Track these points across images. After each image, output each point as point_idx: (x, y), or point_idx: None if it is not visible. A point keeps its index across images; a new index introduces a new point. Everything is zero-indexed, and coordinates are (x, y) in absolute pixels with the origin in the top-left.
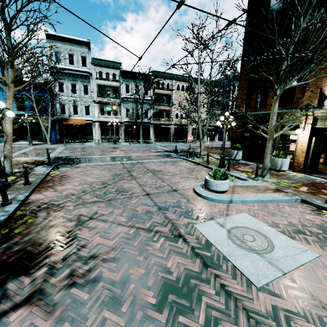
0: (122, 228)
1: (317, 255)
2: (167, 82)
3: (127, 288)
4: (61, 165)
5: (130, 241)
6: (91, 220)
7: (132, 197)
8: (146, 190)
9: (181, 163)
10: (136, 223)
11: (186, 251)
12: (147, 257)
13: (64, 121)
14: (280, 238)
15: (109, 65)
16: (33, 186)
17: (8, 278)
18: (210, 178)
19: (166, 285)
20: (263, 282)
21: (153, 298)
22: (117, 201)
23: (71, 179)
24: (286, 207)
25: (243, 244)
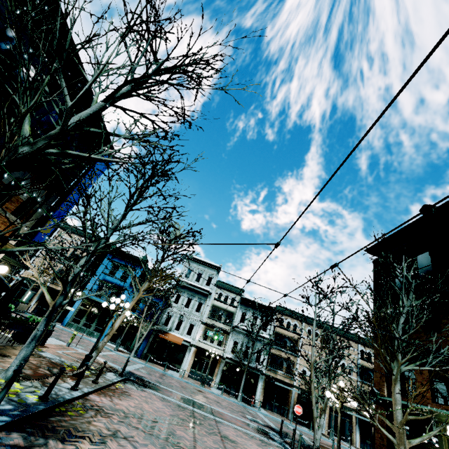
0: None
1: None
2: (295, 322)
3: None
4: (129, 381)
5: None
6: (124, 439)
7: (176, 445)
8: (197, 448)
9: None
10: None
11: None
12: None
13: (161, 334)
14: None
15: (231, 289)
16: (99, 386)
17: (52, 437)
18: None
19: None
20: None
21: None
22: (159, 439)
23: (130, 398)
24: None
25: None
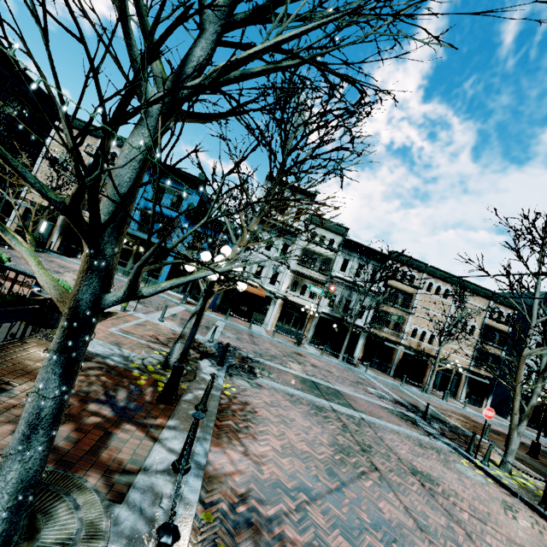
0: None
1: None
2: (413, 273)
3: None
4: (232, 369)
5: None
6: None
7: None
8: None
9: (463, 468)
10: None
11: None
12: None
13: None
14: None
15: (330, 227)
16: (212, 421)
17: None
18: None
19: None
20: None
21: None
22: None
23: (262, 423)
24: None
25: None
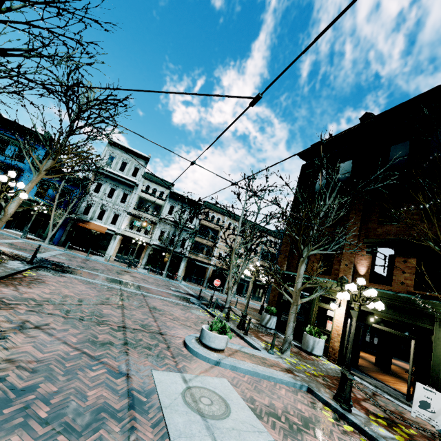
0: (65, 346)
1: (271, 439)
2: (219, 216)
3: (24, 397)
4: (43, 268)
5: (64, 360)
6: (35, 329)
7: (103, 324)
8: (126, 323)
9: (195, 311)
10: (85, 348)
11: (121, 389)
12: (71, 380)
13: (81, 223)
14: (244, 412)
15: (160, 183)
16: None
17: None
18: (208, 329)
19: (70, 408)
20: (182, 440)
21: (46, 413)
22: (82, 321)
23: (44, 285)
24: (284, 390)
25: (194, 404)
